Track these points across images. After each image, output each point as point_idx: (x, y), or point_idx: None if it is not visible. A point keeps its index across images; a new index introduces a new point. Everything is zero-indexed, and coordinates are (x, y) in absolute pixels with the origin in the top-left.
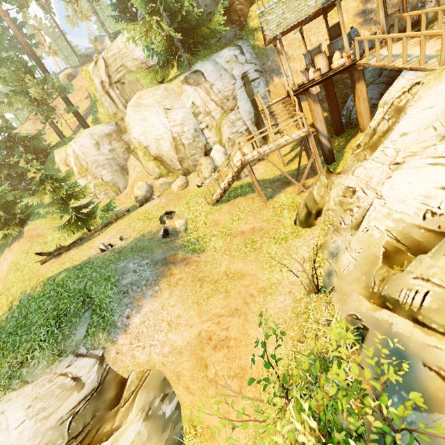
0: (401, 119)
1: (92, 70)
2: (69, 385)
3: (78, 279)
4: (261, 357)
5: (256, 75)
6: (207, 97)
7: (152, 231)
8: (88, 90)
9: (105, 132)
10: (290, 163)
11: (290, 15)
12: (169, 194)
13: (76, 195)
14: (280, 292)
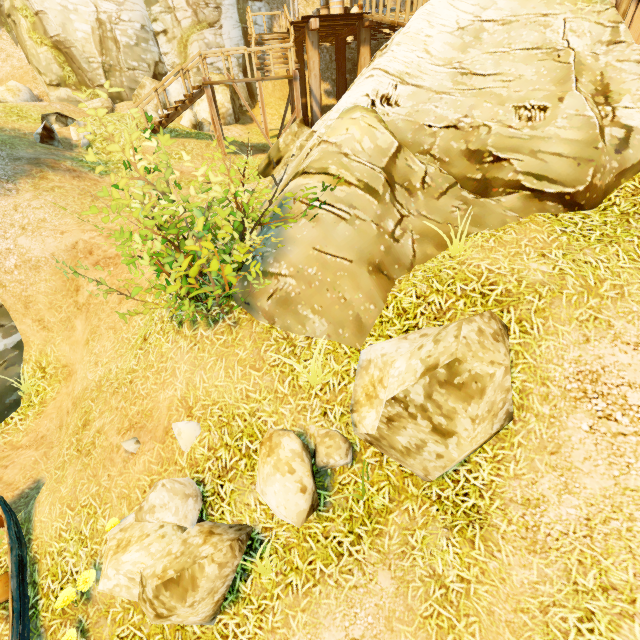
0: None
1: None
2: None
3: None
4: None
5: None
6: None
7: (22, 130)
8: None
9: None
10: (276, 138)
11: None
12: (71, 105)
13: None
14: None
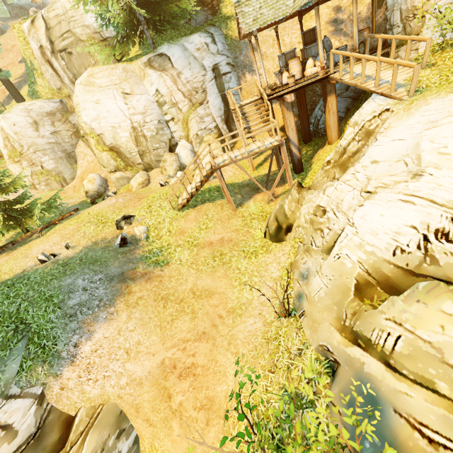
0: (371, 144)
1: (27, 30)
2: None
3: (8, 299)
4: (229, 386)
5: (228, 68)
6: (174, 86)
7: (107, 238)
8: (22, 54)
9: (46, 110)
10: (260, 168)
11: (267, 11)
12: (127, 193)
13: (6, 188)
14: (250, 313)
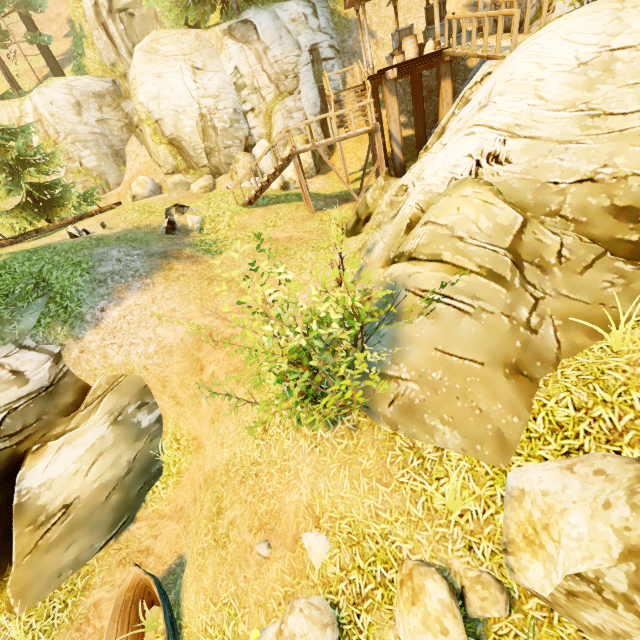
0: None
1: None
2: (5, 378)
3: (29, 261)
4: None
5: (330, 53)
6: (258, 65)
7: (152, 225)
8: (71, 15)
9: (93, 89)
10: (357, 182)
11: None
12: (184, 191)
13: (36, 164)
14: (305, 291)
